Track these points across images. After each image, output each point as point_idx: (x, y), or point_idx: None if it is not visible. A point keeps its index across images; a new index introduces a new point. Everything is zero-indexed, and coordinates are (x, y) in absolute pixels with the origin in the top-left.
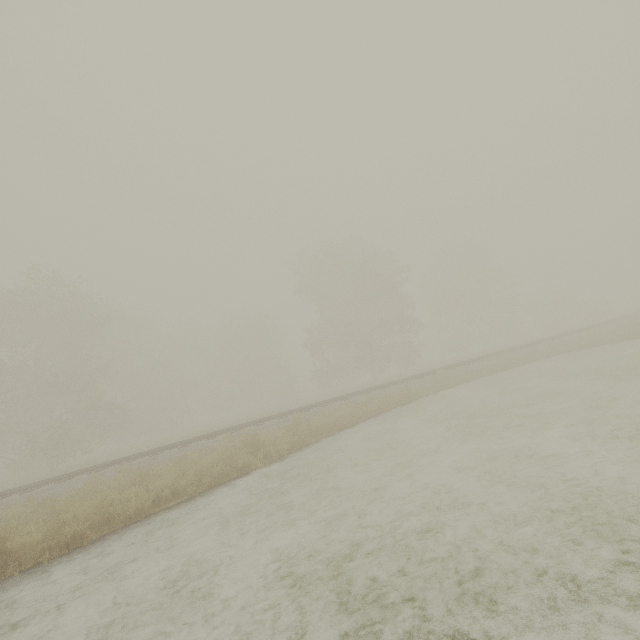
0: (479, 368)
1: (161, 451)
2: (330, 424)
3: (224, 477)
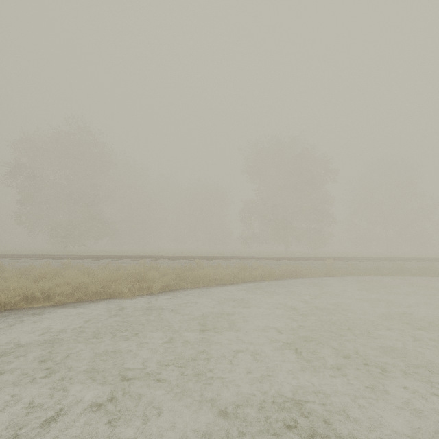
0: (369, 267)
1: (101, 258)
2: (214, 277)
3: (95, 296)
